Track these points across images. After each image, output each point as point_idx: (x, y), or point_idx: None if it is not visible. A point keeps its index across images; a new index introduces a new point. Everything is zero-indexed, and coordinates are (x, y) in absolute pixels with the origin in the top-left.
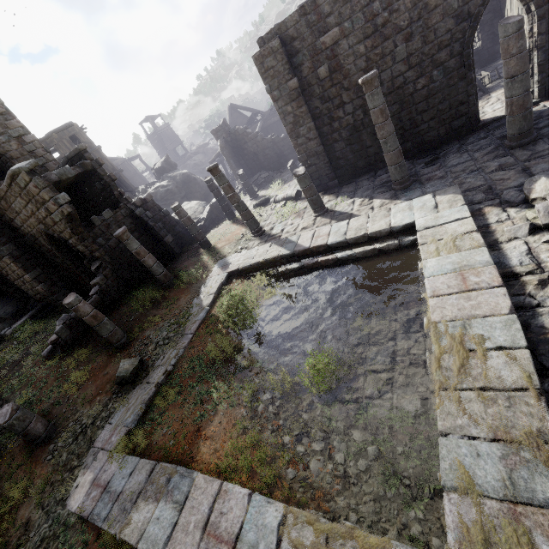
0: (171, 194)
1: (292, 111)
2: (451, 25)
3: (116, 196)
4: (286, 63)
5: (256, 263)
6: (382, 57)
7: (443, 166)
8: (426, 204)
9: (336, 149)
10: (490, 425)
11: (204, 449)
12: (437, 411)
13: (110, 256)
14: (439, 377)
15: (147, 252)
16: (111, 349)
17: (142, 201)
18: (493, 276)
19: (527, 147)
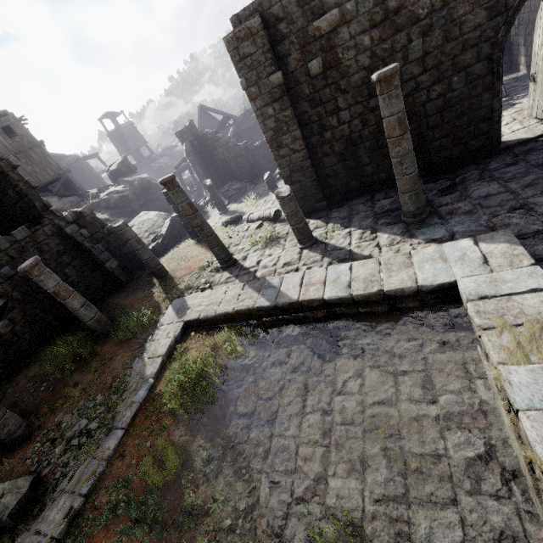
0: (127, 201)
1: (274, 113)
2: (482, 19)
3: (37, 208)
4: (268, 51)
5: (224, 314)
6: (391, 54)
7: (466, 197)
8: (468, 254)
9: (326, 165)
10: None
11: None
12: None
13: (21, 292)
14: None
15: (70, 291)
16: None
17: (77, 214)
18: None
19: None
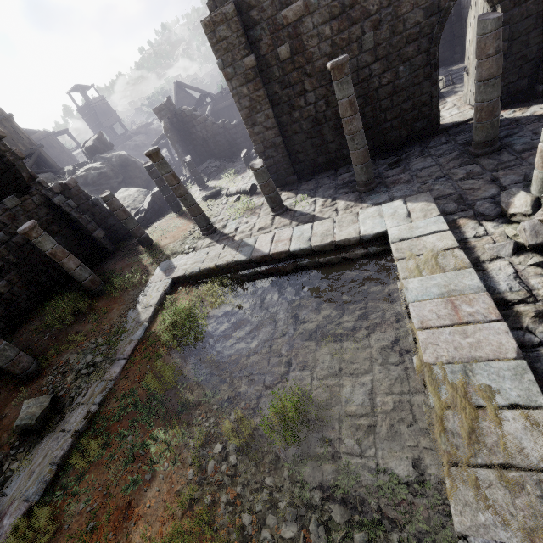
0: (105, 178)
1: (249, 93)
2: (421, 17)
3: (24, 178)
4: (241, 36)
5: (207, 269)
6: (348, 44)
7: (407, 169)
8: (398, 211)
9: (296, 142)
10: (524, 528)
11: (136, 538)
12: (450, 499)
13: (16, 256)
14: (446, 446)
15: (66, 253)
16: (13, 380)
17: (63, 186)
18: (489, 306)
19: (492, 157)
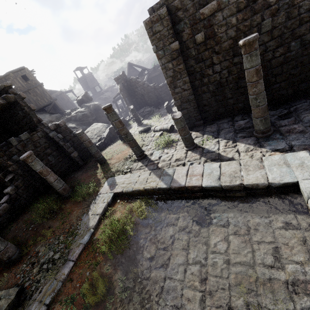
0: (86, 117)
1: (173, 67)
2: None
3: (34, 121)
4: (170, 29)
5: (137, 190)
6: (249, 29)
7: (299, 121)
8: (306, 163)
9: (203, 98)
10: None
11: None
12: None
13: (22, 170)
14: None
15: (49, 171)
16: (3, 262)
17: (57, 125)
18: None
19: None
